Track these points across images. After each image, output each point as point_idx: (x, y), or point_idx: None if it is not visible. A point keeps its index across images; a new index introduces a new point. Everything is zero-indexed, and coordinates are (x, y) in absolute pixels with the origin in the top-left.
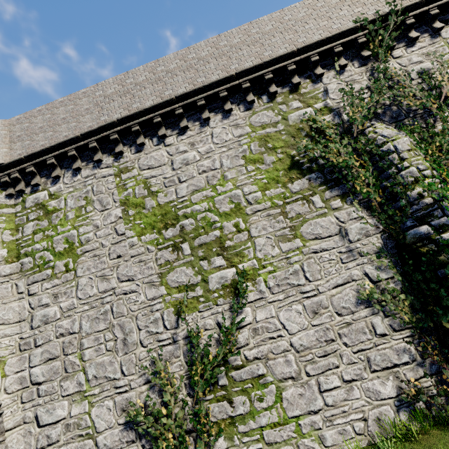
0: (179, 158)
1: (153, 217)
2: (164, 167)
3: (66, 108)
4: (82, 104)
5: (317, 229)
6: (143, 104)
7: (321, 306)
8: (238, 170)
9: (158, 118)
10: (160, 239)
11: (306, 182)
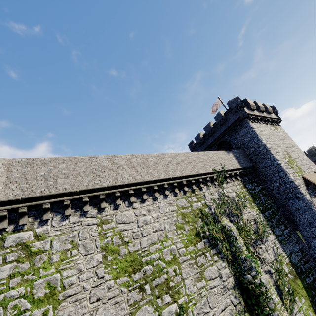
0: (142, 219)
1: (126, 262)
2: (132, 223)
3: (68, 166)
4: (81, 167)
5: (210, 273)
6: (124, 180)
7: None
8: (173, 232)
9: (132, 191)
10: (130, 281)
11: (203, 244)
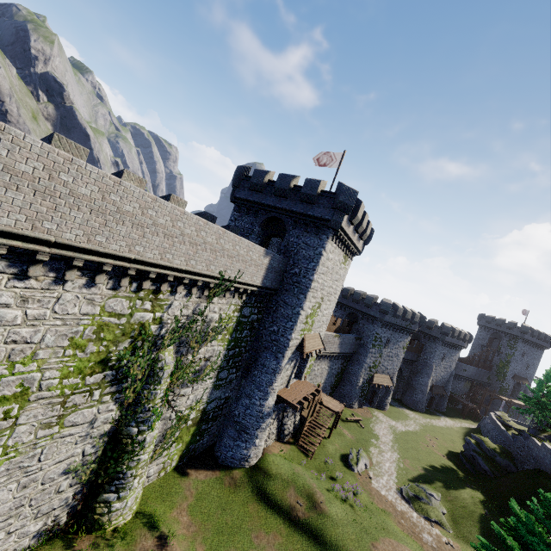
0: None
1: None
2: None
3: None
4: None
5: (79, 417)
6: None
7: (34, 480)
8: (56, 352)
9: (3, 249)
10: None
11: (102, 377)
